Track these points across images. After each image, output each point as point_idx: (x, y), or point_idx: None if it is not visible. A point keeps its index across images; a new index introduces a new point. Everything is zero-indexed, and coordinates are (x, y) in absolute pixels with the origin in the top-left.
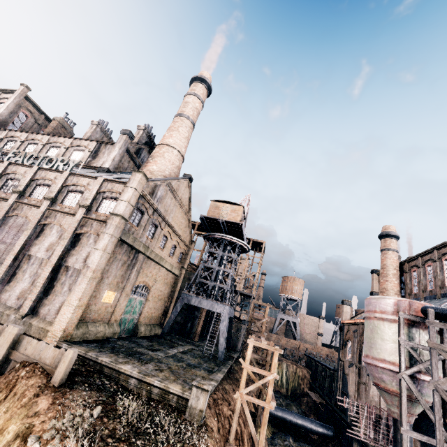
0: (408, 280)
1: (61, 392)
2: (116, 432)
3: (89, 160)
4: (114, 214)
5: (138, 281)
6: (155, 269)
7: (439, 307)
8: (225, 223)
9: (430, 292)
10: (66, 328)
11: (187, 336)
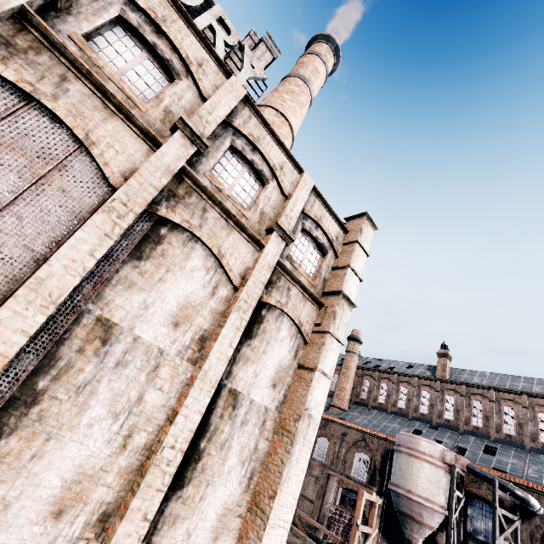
0: (358, 384)
1: None
2: None
3: None
4: (346, 298)
5: None
6: None
7: (487, 472)
8: None
9: (380, 404)
10: None
11: None
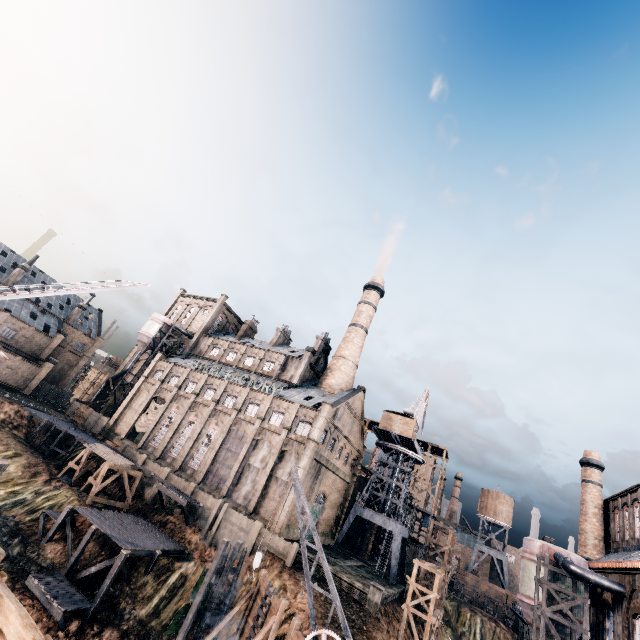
0: (612, 523)
1: (293, 570)
2: (328, 599)
3: (279, 373)
4: (310, 439)
5: (319, 490)
6: (331, 478)
7: (560, 554)
8: (397, 435)
9: (626, 542)
10: (281, 527)
11: (357, 553)
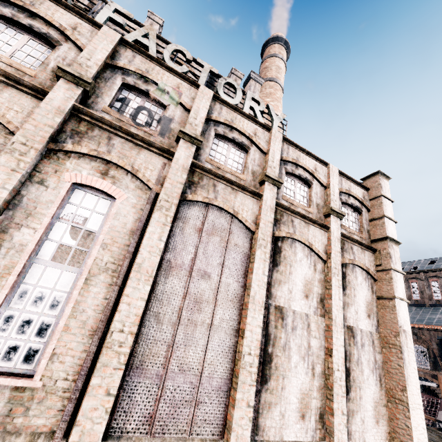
0: None
1: None
2: None
3: None
4: (392, 240)
5: None
6: None
7: None
8: None
9: (416, 301)
10: None
11: None
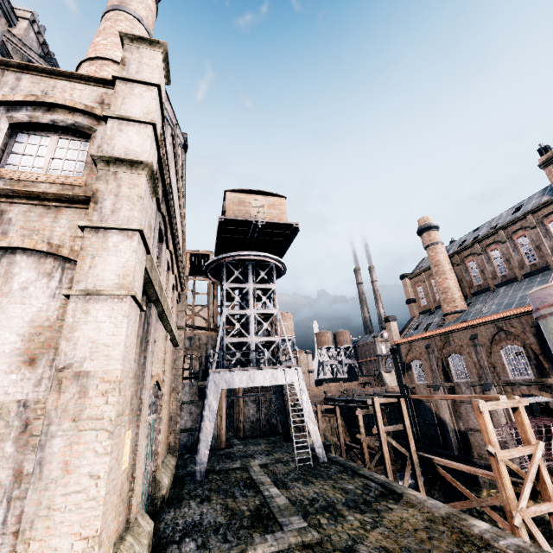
0: (463, 273)
1: None
2: None
3: None
4: (115, 162)
5: (152, 378)
6: (162, 340)
7: None
8: (262, 228)
9: (503, 277)
10: None
11: None
